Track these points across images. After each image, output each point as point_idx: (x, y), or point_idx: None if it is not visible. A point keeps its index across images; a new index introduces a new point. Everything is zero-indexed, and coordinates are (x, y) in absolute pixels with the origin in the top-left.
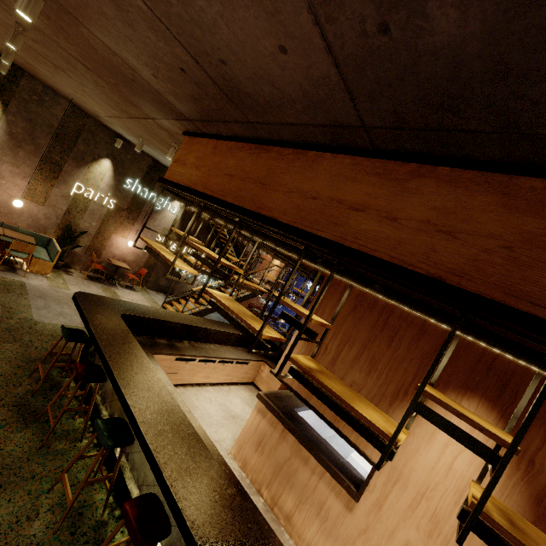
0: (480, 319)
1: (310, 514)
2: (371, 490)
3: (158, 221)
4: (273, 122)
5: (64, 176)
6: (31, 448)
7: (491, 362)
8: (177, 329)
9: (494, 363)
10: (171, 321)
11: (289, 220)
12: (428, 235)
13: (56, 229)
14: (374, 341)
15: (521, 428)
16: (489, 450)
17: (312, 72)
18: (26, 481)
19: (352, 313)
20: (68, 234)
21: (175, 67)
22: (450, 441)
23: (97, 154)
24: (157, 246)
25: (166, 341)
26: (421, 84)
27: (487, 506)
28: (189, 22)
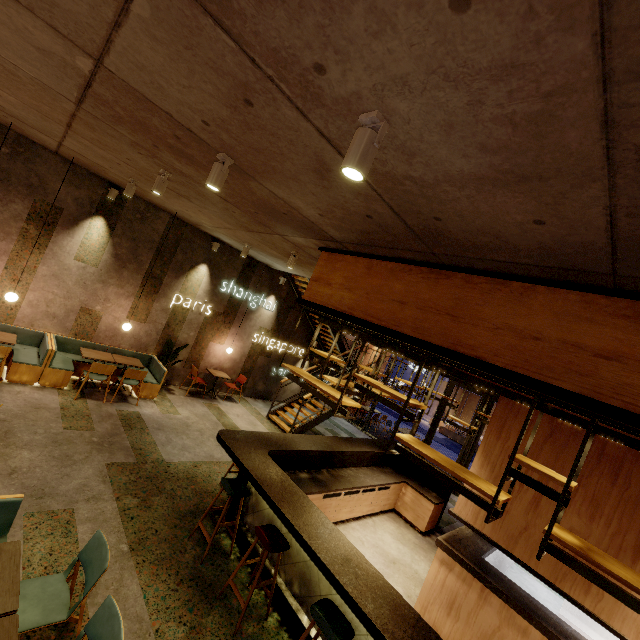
0: None
1: None
2: None
3: (253, 321)
4: (470, 256)
5: (164, 289)
6: (226, 635)
7: None
8: (315, 458)
9: None
10: (310, 450)
11: (505, 363)
12: None
13: (156, 346)
14: (590, 476)
15: None
16: None
17: (569, 237)
18: None
19: (550, 440)
20: (169, 349)
21: (359, 214)
22: None
23: (194, 261)
24: (304, 375)
25: (308, 474)
26: None
27: None
28: (416, 195)
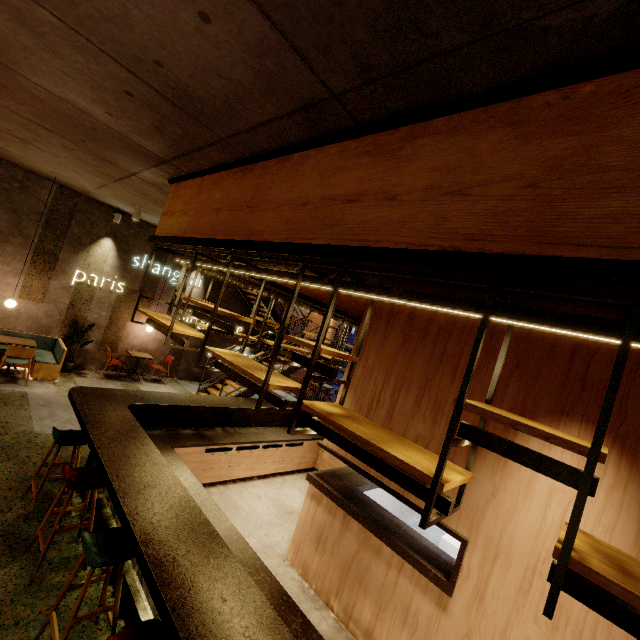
0: (517, 288)
1: (395, 624)
2: (465, 575)
3: (177, 298)
4: (243, 129)
5: (61, 265)
6: (18, 586)
7: (584, 371)
8: (204, 415)
9: (587, 372)
10: (194, 405)
11: (281, 238)
12: (435, 202)
13: (61, 327)
14: (434, 378)
15: (600, 421)
16: (571, 470)
17: (247, 37)
18: (7, 630)
19: (402, 350)
20: (75, 330)
21: (120, 93)
22: (554, 488)
23: (95, 235)
24: (157, 316)
25: (193, 431)
26: (363, 1)
27: (583, 552)
28: (103, 21)
